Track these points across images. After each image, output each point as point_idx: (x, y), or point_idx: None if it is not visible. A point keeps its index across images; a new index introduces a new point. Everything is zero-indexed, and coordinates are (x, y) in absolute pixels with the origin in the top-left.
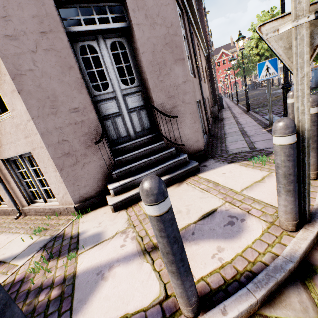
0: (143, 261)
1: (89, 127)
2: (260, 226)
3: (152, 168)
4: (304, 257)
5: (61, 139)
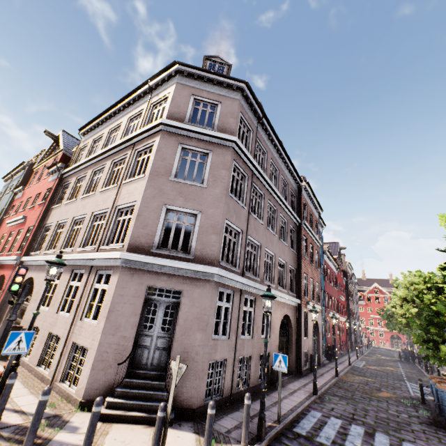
0: None
1: (124, 349)
2: None
3: (141, 401)
4: None
5: (106, 350)
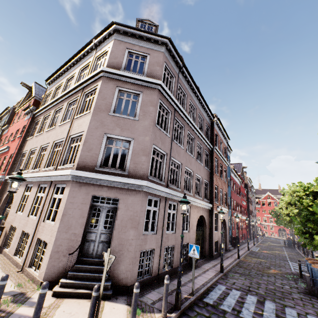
0: None
1: (75, 243)
2: None
3: (87, 281)
4: None
5: (61, 244)
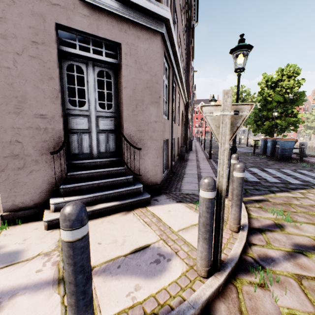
0: (54, 291)
1: (51, 135)
2: (181, 269)
3: (104, 191)
4: (207, 305)
5: (15, 140)
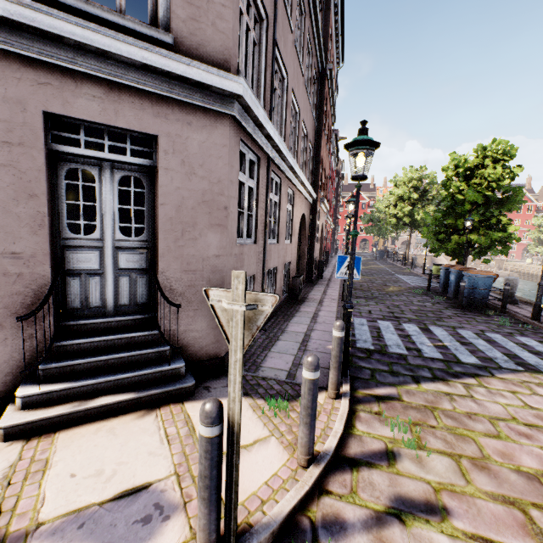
0: None
1: (28, 285)
2: (177, 538)
3: (114, 374)
4: None
5: None
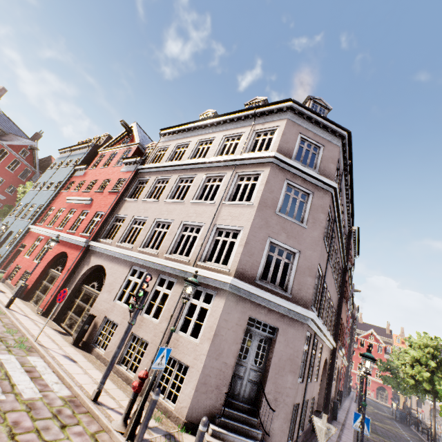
0: None
1: (225, 377)
2: None
3: (241, 435)
4: None
5: (209, 374)
